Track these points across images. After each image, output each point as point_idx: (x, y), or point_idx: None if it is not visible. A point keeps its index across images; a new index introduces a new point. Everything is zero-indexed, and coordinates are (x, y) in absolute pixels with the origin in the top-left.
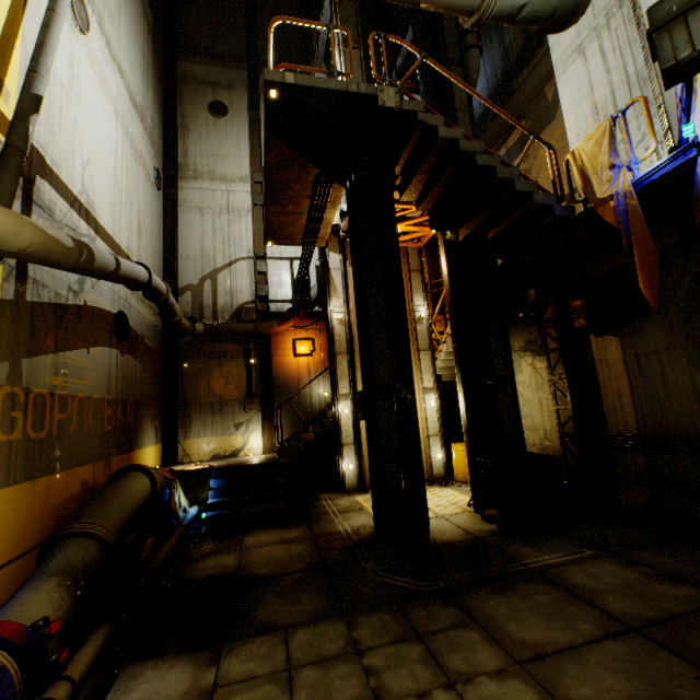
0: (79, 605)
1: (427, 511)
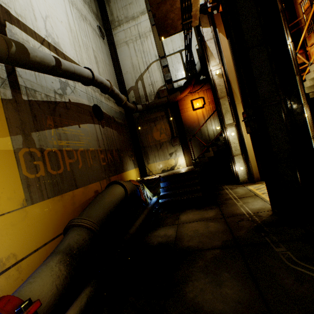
0: (75, 271)
1: None
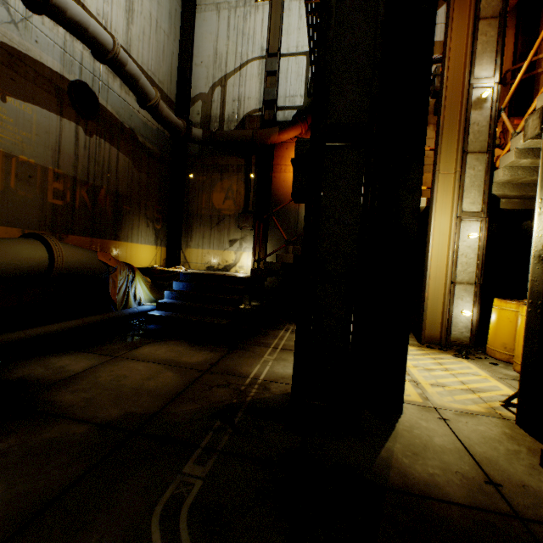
0: None
1: (400, 391)
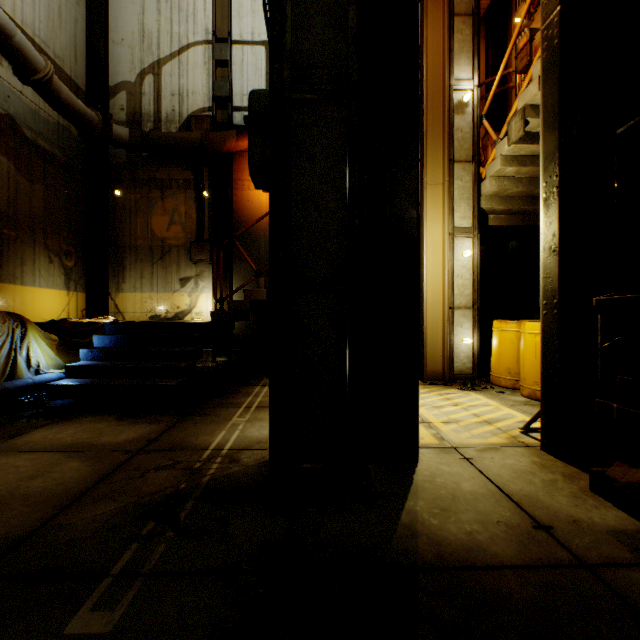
0: None
1: (414, 432)
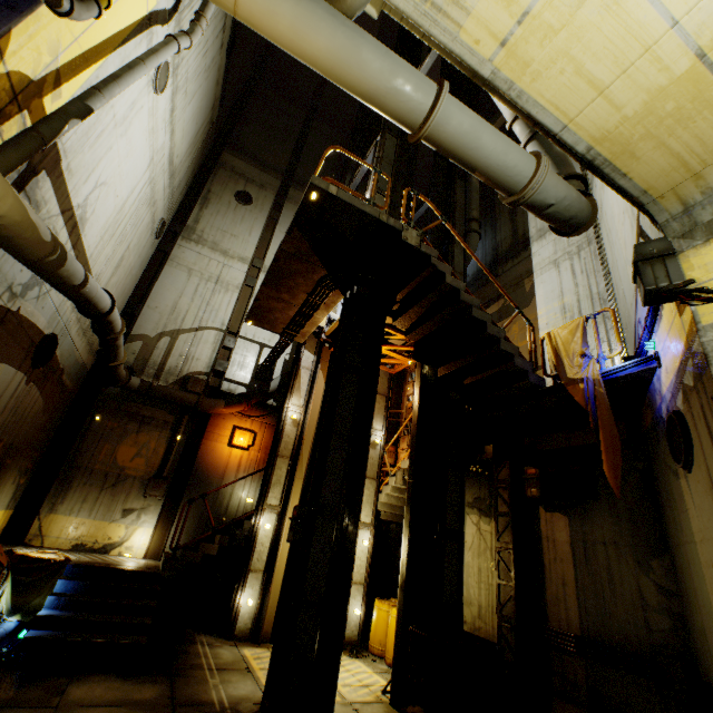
0: None
1: (334, 691)
